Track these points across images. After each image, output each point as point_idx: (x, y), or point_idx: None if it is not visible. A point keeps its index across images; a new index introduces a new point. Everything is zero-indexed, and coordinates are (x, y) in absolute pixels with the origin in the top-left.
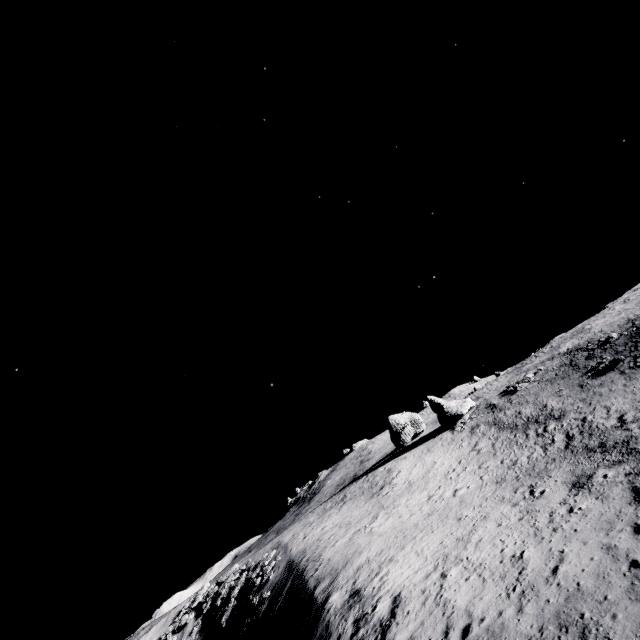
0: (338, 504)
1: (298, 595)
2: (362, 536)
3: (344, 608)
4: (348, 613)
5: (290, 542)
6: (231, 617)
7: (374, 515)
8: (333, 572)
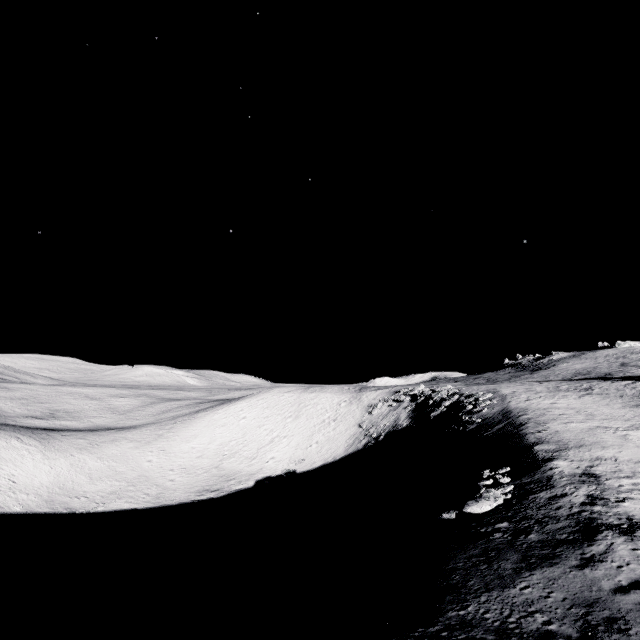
0: (578, 391)
1: (512, 438)
2: (609, 435)
3: (574, 478)
4: (579, 484)
5: (509, 396)
6: (439, 416)
7: (634, 425)
8: (561, 444)
